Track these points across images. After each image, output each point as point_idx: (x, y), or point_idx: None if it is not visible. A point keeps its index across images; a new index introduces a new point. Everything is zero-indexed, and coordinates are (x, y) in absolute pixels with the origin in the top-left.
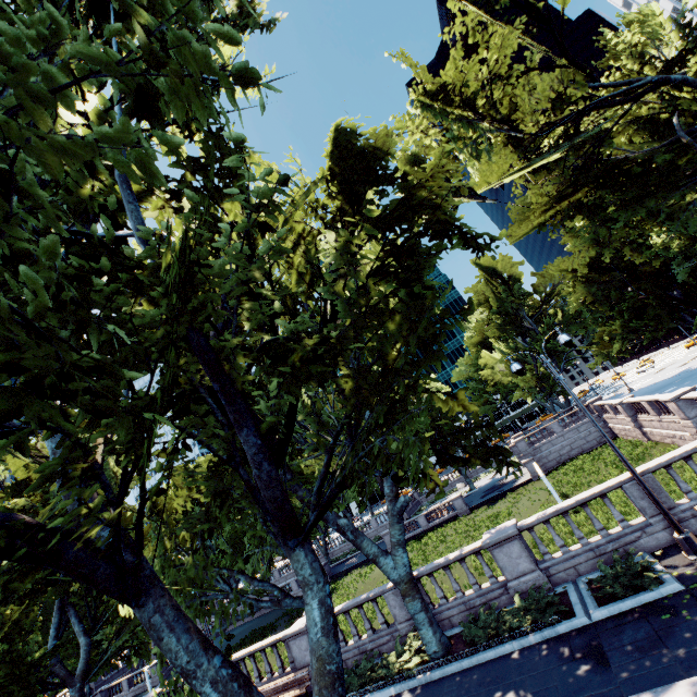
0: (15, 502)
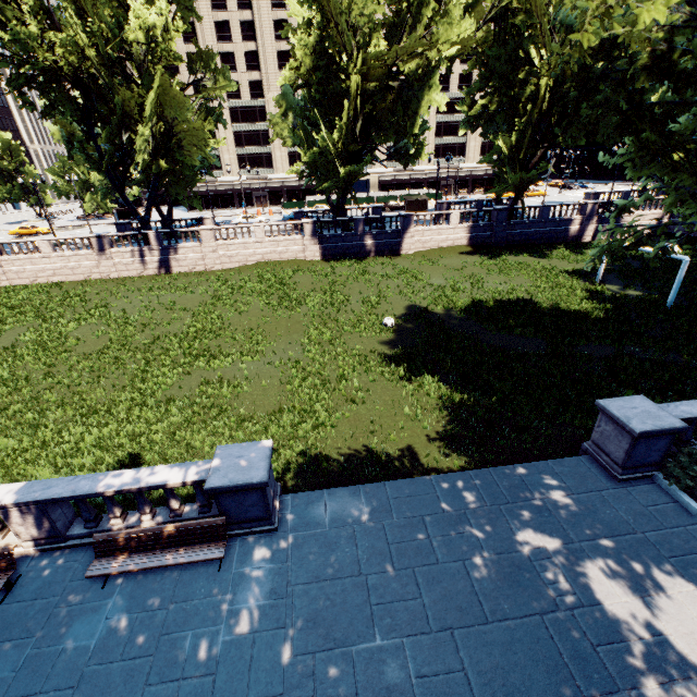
0: None
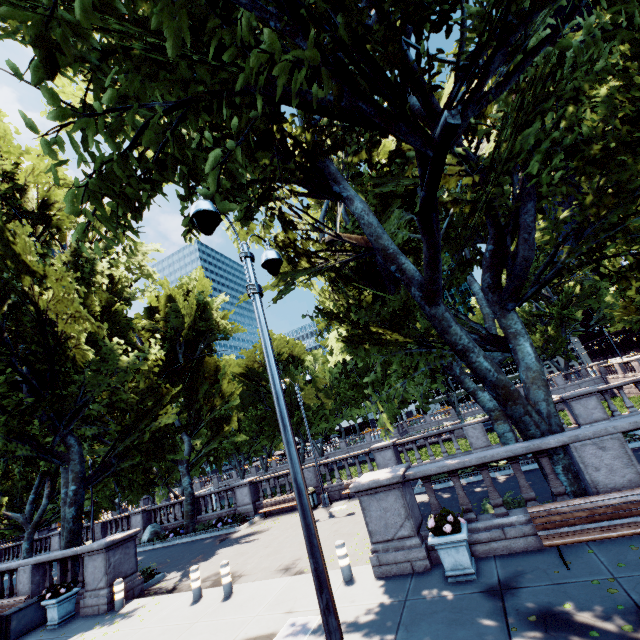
0: (147, 324)
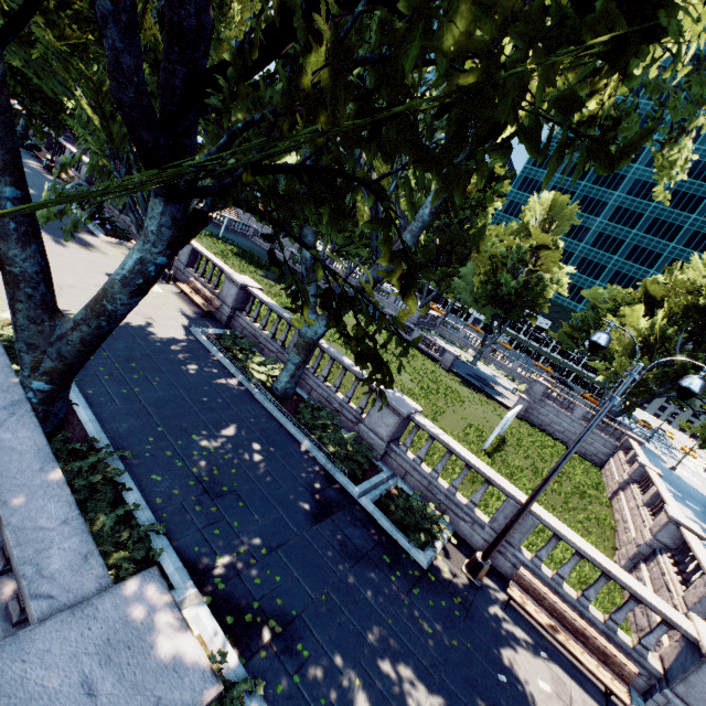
0: None
